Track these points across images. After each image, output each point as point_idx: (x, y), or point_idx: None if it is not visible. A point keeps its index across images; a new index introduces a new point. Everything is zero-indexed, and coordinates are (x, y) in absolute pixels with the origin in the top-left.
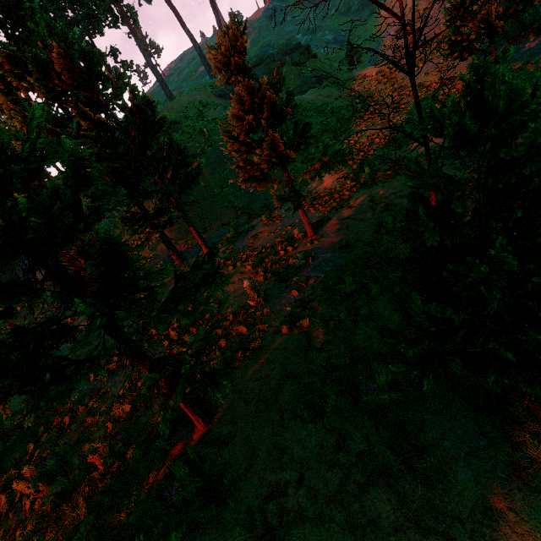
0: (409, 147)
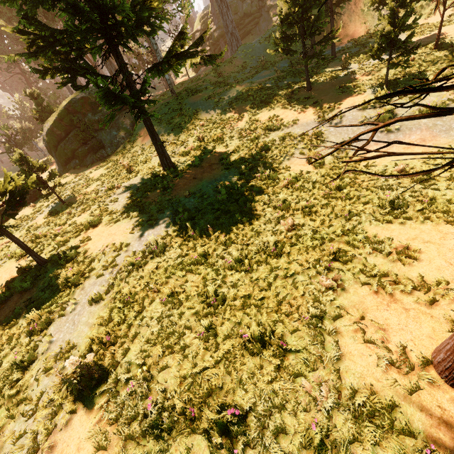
0: None
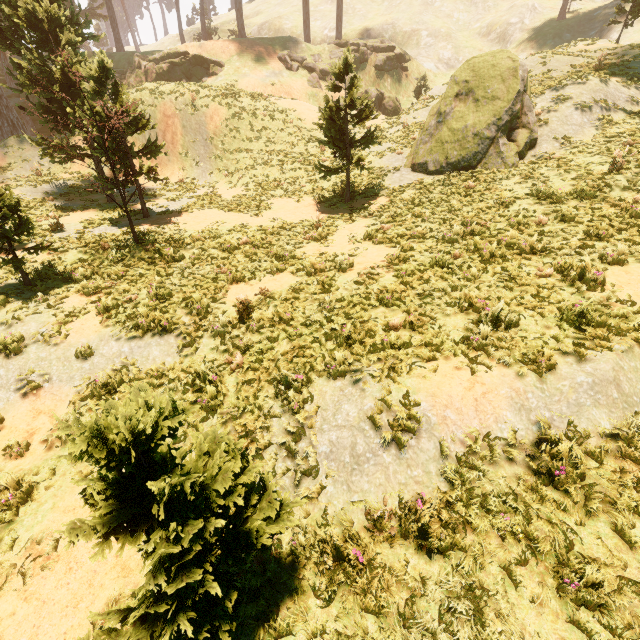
0: (286, 200)
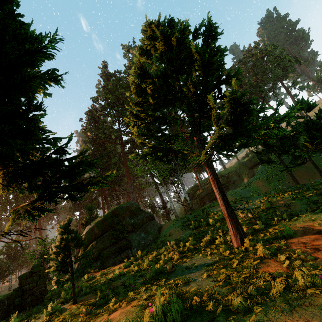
0: None
